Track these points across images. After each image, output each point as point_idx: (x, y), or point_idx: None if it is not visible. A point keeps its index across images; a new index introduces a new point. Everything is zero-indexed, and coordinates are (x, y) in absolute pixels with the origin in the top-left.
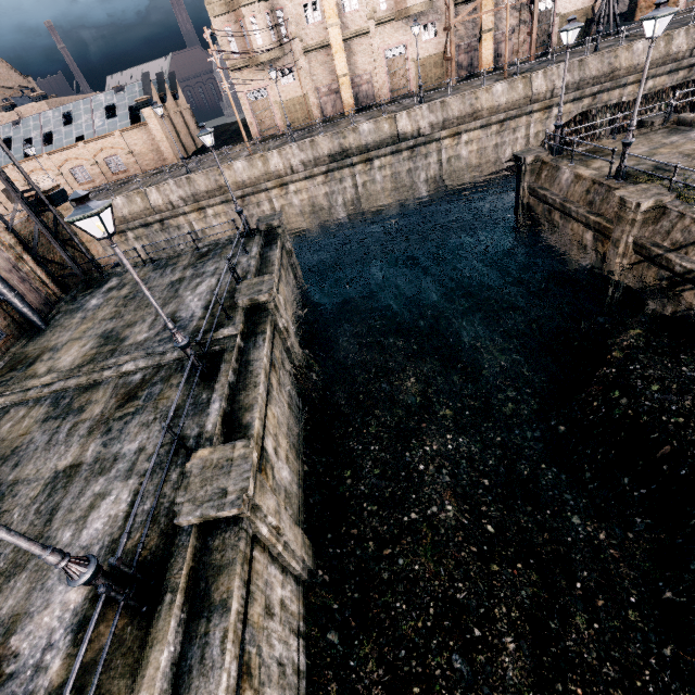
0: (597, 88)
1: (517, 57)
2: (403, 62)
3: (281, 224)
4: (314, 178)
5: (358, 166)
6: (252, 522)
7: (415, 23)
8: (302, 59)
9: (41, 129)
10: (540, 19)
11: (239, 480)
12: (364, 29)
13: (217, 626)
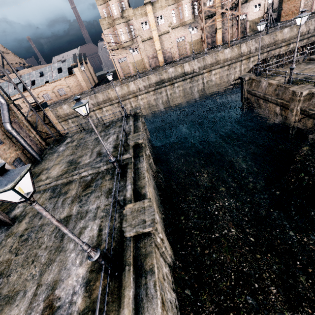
0: (269, 49)
1: (232, 38)
2: (184, 43)
3: (140, 111)
4: (149, 93)
5: (168, 87)
6: (154, 235)
7: (190, 27)
8: (141, 44)
9: (30, 79)
10: (241, 22)
11: (150, 215)
12: (167, 31)
13: (150, 280)
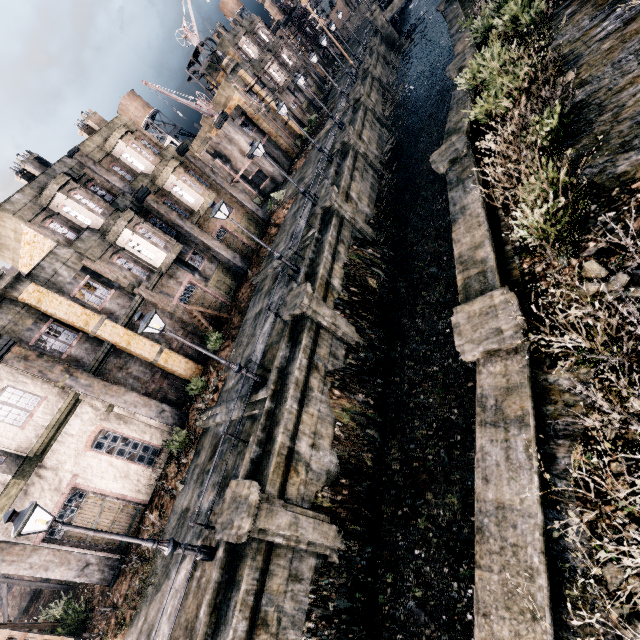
0: None
1: None
2: None
3: None
4: None
5: None
6: None
7: None
8: None
9: None
10: None
11: None
12: None
13: None
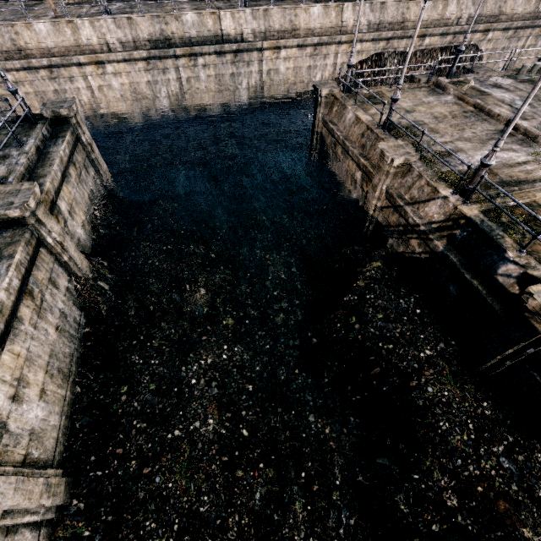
0: (391, 34)
1: None
2: None
3: (73, 114)
4: (134, 62)
5: (182, 59)
6: None
7: None
8: None
9: None
10: None
11: None
12: None
13: None
